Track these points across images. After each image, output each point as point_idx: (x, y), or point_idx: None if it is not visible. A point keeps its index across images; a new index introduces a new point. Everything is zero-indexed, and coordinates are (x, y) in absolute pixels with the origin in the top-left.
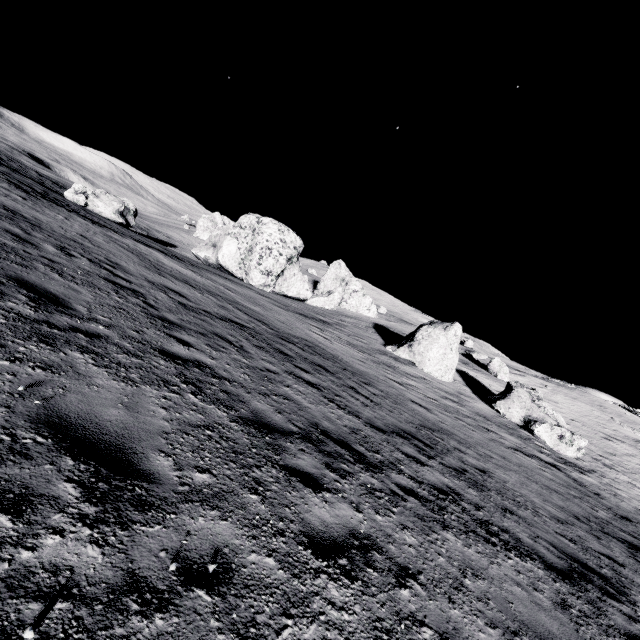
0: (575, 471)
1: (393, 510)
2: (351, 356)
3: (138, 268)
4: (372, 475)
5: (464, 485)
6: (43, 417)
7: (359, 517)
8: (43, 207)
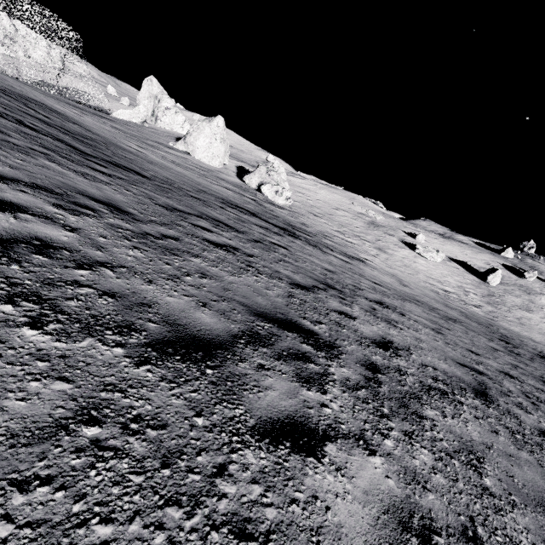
0: (272, 206)
1: None
2: (95, 124)
3: None
4: None
5: (65, 136)
6: None
7: None
8: None
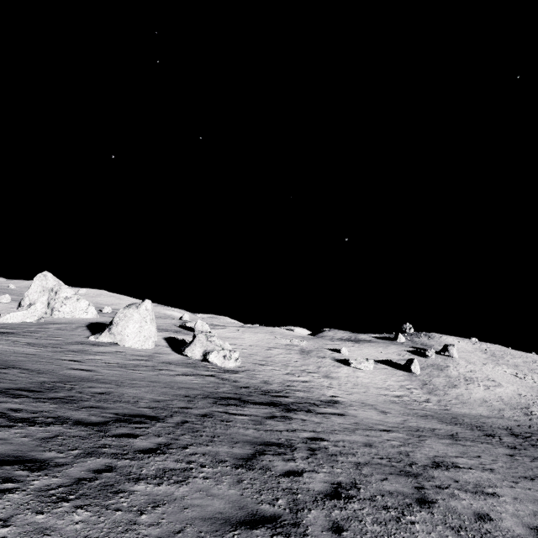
0: (229, 374)
1: None
2: (15, 353)
3: None
4: None
5: (46, 404)
6: None
7: None
8: None
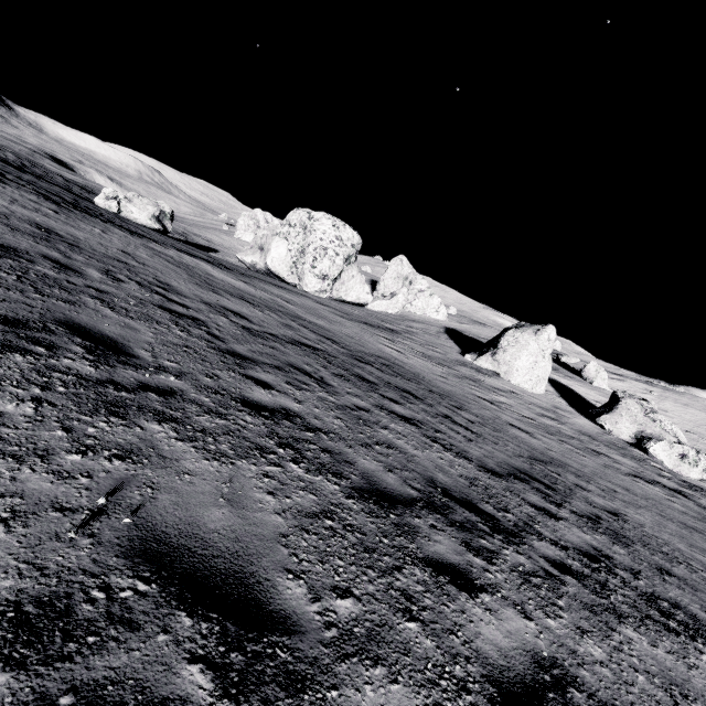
0: (704, 497)
1: (559, 604)
2: (431, 372)
3: (190, 287)
4: (516, 549)
5: (607, 541)
6: (137, 544)
7: (532, 628)
8: (77, 220)
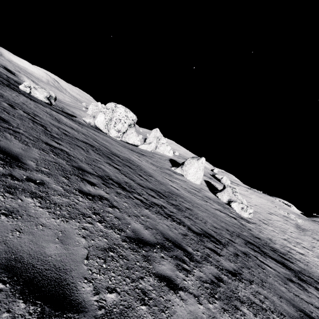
0: (244, 221)
1: (125, 199)
2: (149, 167)
3: (48, 119)
4: (124, 191)
5: (172, 207)
6: None
7: (106, 194)
8: (6, 90)
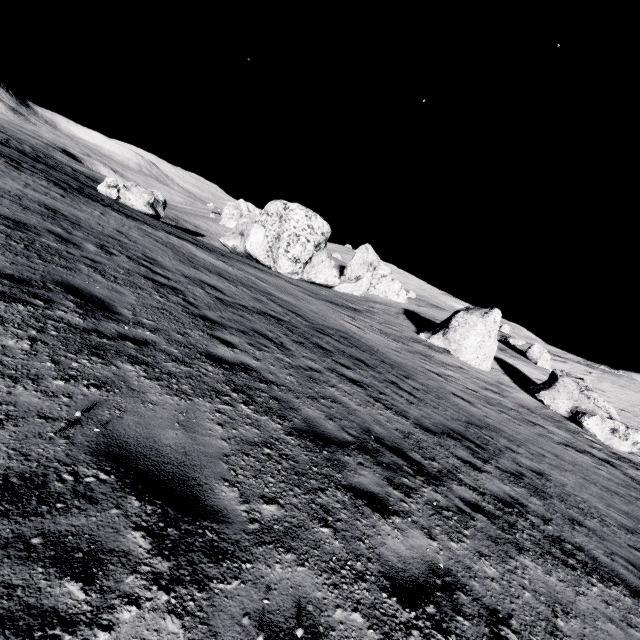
0: (631, 468)
1: (465, 533)
2: (386, 346)
3: (173, 262)
4: (435, 489)
5: (525, 493)
6: (103, 447)
7: (434, 546)
8: (80, 203)
